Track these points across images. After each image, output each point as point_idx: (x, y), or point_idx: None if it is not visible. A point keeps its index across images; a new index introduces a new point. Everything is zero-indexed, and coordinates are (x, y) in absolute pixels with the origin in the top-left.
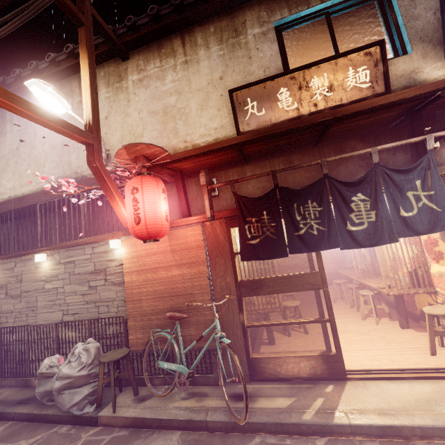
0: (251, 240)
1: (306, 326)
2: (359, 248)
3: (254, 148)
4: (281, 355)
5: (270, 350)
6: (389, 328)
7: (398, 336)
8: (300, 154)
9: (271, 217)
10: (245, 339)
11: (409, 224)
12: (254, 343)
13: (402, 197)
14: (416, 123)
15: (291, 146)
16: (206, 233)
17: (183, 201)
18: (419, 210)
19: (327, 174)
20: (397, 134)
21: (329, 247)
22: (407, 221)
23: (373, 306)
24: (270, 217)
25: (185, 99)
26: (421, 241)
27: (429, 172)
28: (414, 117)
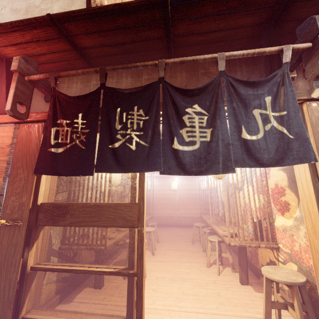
0: (53, 148)
1: (145, 268)
2: (183, 175)
3: (88, 40)
4: (63, 318)
5: (89, 296)
6: (229, 282)
7: (234, 295)
8: (150, 68)
9: (87, 121)
10: (21, 288)
11: (251, 151)
12: (80, 283)
13: (247, 116)
14: (274, 38)
15: (143, 59)
16: (18, 138)
17: (3, 96)
18: (266, 134)
19: (163, 78)
20: (253, 61)
21: (146, 169)
22: (248, 146)
23: (217, 254)
24: (86, 121)
25: (50, 1)
26: (268, 190)
27: (282, 88)
28: (272, 30)
